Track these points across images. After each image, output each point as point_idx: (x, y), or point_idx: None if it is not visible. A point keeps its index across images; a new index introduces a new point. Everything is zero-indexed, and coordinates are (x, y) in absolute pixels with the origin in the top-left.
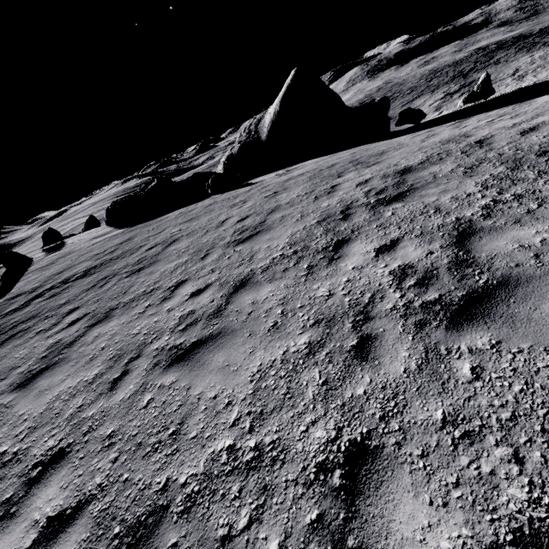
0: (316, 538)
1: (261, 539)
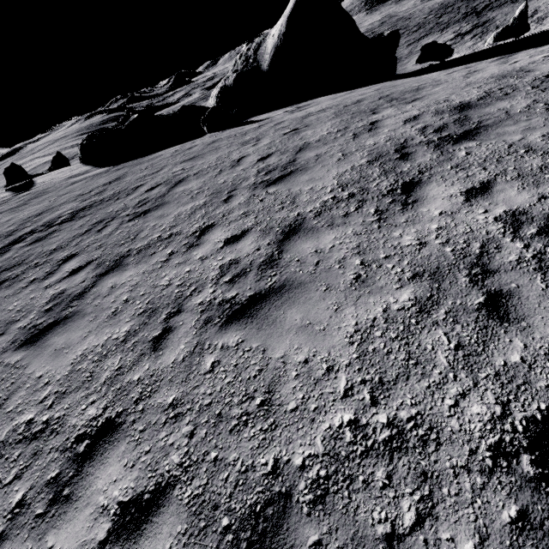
0: (528, 541)
1: (445, 540)
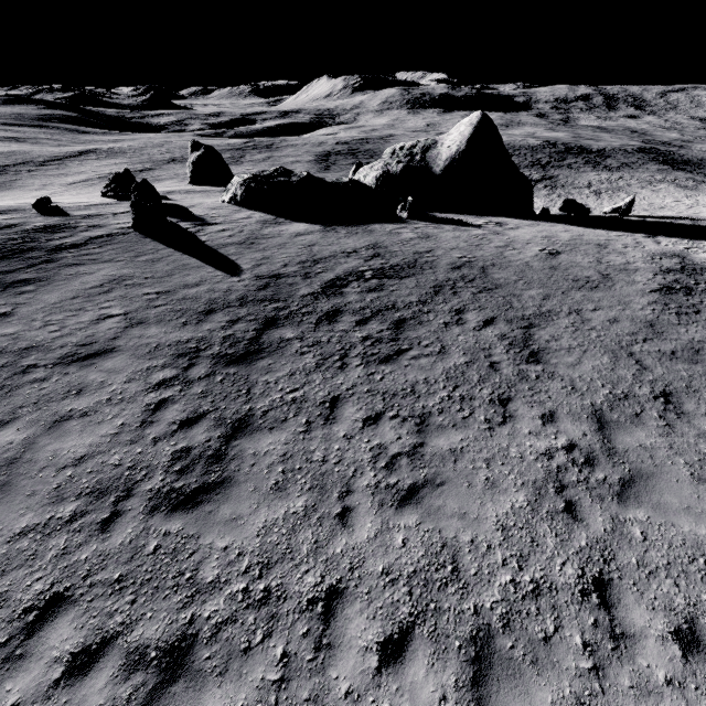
0: None
1: None
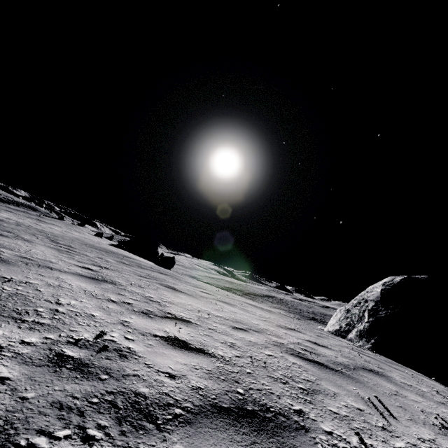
0: None
1: None
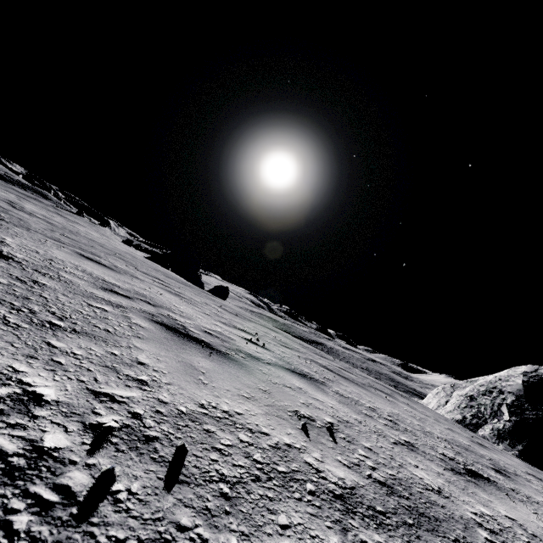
0: None
1: None
